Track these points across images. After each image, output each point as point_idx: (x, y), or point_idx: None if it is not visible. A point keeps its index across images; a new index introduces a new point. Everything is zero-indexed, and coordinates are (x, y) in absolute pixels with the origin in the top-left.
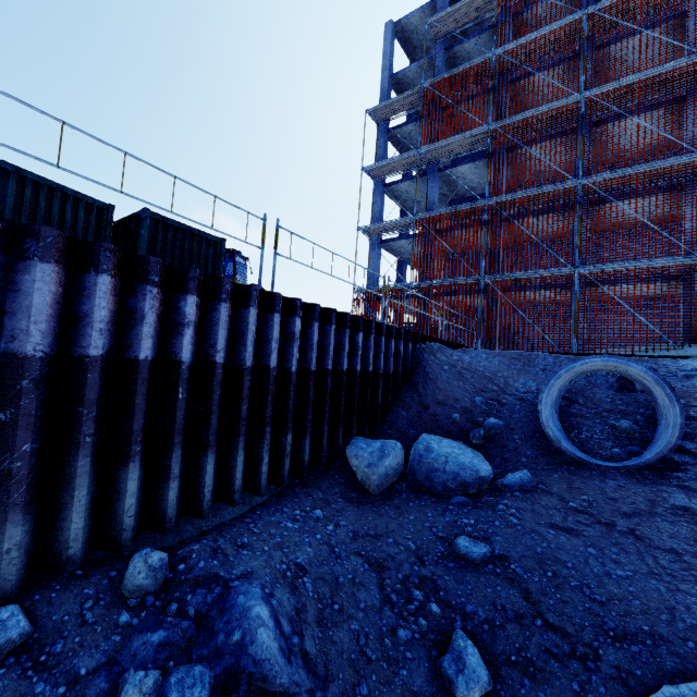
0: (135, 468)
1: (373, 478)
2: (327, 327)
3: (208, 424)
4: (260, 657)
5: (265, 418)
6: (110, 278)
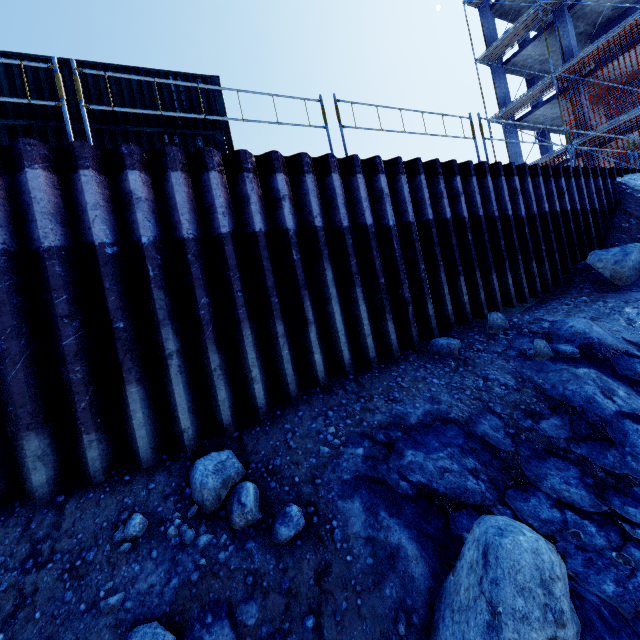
0: (463, 280)
1: (622, 271)
2: (535, 180)
3: (486, 255)
4: (601, 337)
5: (515, 251)
6: (424, 176)
